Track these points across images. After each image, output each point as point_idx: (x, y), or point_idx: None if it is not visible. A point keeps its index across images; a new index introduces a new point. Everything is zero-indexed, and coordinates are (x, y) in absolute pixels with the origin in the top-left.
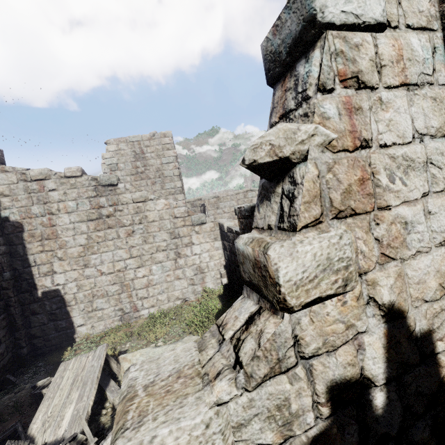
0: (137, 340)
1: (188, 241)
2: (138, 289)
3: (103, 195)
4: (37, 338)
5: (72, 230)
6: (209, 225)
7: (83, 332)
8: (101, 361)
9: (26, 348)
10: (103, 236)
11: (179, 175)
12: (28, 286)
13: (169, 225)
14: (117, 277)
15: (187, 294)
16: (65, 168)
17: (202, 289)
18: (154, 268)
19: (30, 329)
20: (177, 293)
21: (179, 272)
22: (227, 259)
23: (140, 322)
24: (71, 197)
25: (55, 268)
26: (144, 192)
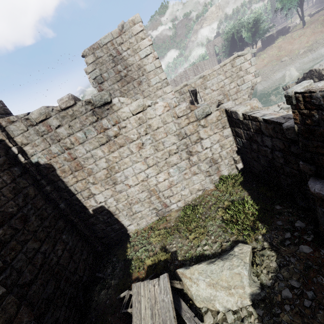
0: (180, 239)
1: (196, 138)
2: (163, 191)
3: (103, 117)
4: (103, 238)
5: (91, 158)
6: (215, 115)
7: (133, 229)
8: (169, 296)
9: (100, 247)
10: (118, 155)
11: (160, 66)
12: (80, 209)
13: (174, 127)
14: (142, 186)
15: (206, 185)
16: (58, 100)
17: (219, 177)
18: (171, 171)
19: (97, 234)
20: (197, 186)
21: (194, 168)
22: (240, 146)
23: (173, 215)
24: (77, 128)
25: (92, 191)
26: (140, 101)
